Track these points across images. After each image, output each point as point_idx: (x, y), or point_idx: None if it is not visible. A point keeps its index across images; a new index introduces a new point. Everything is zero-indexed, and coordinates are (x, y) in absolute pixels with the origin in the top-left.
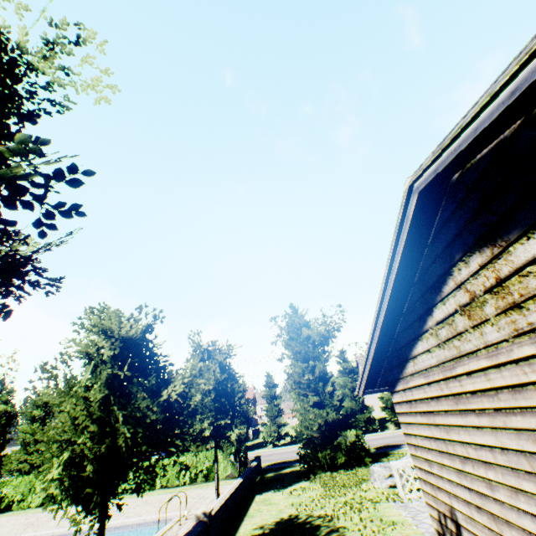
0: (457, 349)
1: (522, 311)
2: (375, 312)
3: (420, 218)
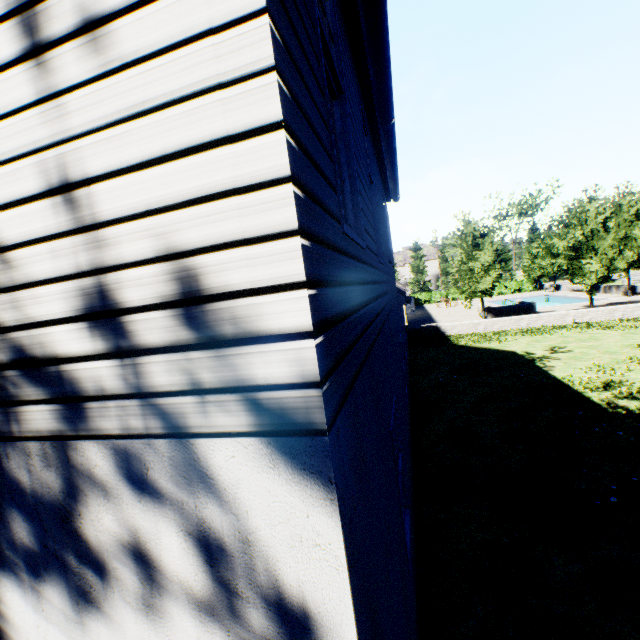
0: None
1: None
2: None
3: None
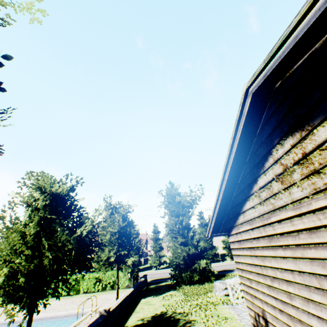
0: (272, 205)
1: (320, 175)
2: (220, 182)
3: (252, 115)
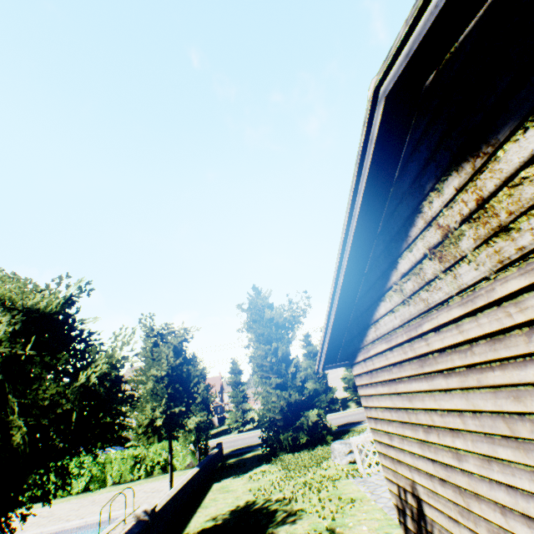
0: (425, 302)
1: (510, 235)
2: (335, 273)
3: (387, 143)
